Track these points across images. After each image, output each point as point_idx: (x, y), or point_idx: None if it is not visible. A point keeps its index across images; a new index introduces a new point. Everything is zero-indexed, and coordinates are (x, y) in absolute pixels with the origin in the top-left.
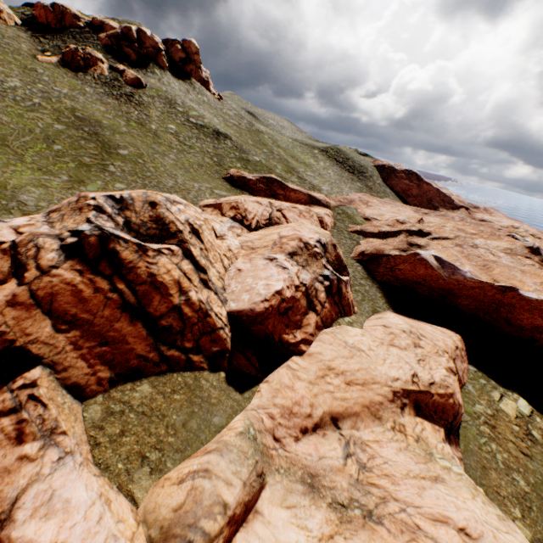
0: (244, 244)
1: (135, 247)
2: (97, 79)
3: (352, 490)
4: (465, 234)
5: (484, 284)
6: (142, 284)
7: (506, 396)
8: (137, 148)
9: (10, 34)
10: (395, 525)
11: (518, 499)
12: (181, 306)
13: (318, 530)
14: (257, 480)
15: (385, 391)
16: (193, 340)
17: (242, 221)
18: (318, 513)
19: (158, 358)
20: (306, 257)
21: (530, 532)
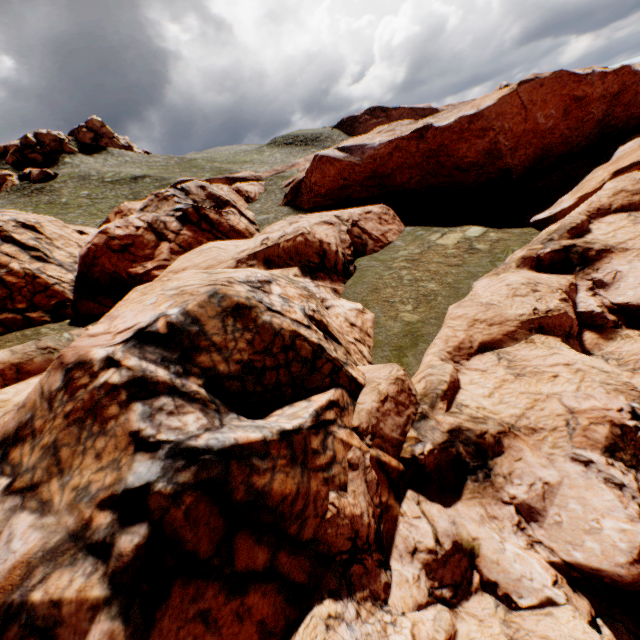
0: None
1: None
2: (10, 191)
3: None
4: None
5: (395, 142)
6: None
7: (450, 233)
8: None
9: None
10: None
11: (417, 298)
12: (4, 277)
13: None
14: (38, 352)
15: (229, 264)
16: (27, 301)
17: None
18: None
19: None
20: (156, 204)
21: (420, 316)
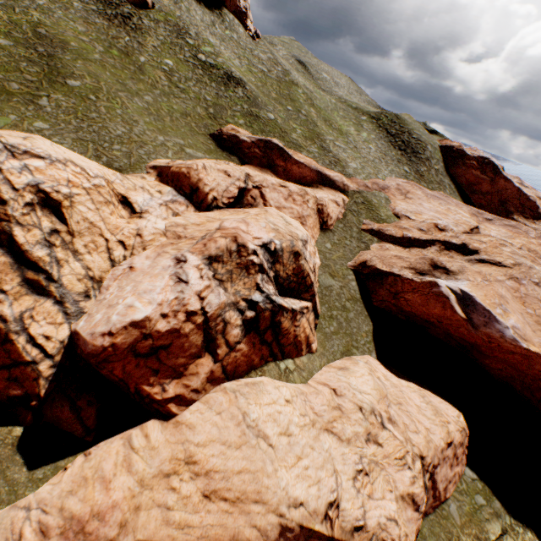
0: (171, 229)
1: None
2: None
3: None
4: (537, 259)
5: (532, 353)
6: None
7: (511, 534)
8: (95, 81)
9: None
10: None
11: None
12: None
13: None
14: None
15: (269, 523)
16: None
17: (191, 194)
18: None
19: None
20: (232, 267)
21: None
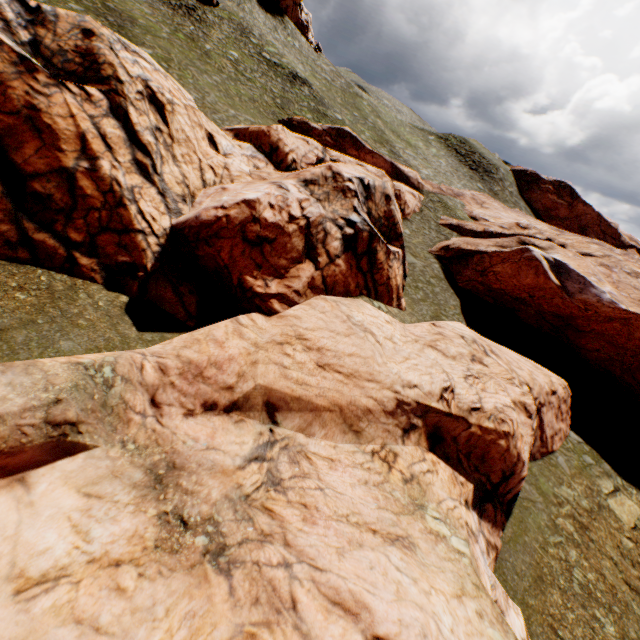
0: (256, 173)
1: (14, 57)
2: None
3: (223, 508)
4: None
5: (632, 315)
6: (11, 115)
7: (624, 493)
8: (166, 52)
9: None
10: (252, 586)
11: None
12: (77, 175)
13: (103, 545)
14: (42, 429)
15: (384, 396)
16: (87, 233)
17: (271, 154)
18: (129, 520)
19: (15, 237)
20: (329, 190)
21: None
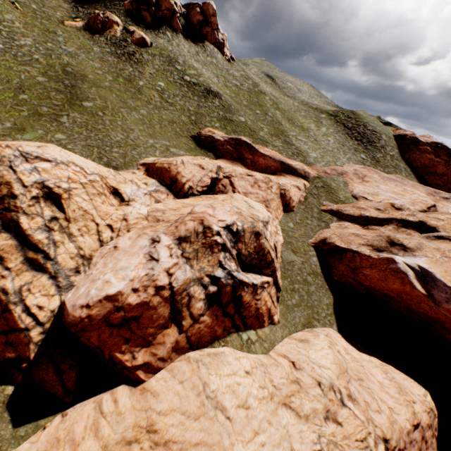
0: (152, 214)
1: None
2: (108, 40)
3: None
4: None
5: None
6: None
7: None
8: (104, 102)
9: (52, 4)
10: None
11: None
12: None
13: None
14: None
15: None
16: None
17: (171, 185)
18: None
19: None
20: (198, 247)
21: None
